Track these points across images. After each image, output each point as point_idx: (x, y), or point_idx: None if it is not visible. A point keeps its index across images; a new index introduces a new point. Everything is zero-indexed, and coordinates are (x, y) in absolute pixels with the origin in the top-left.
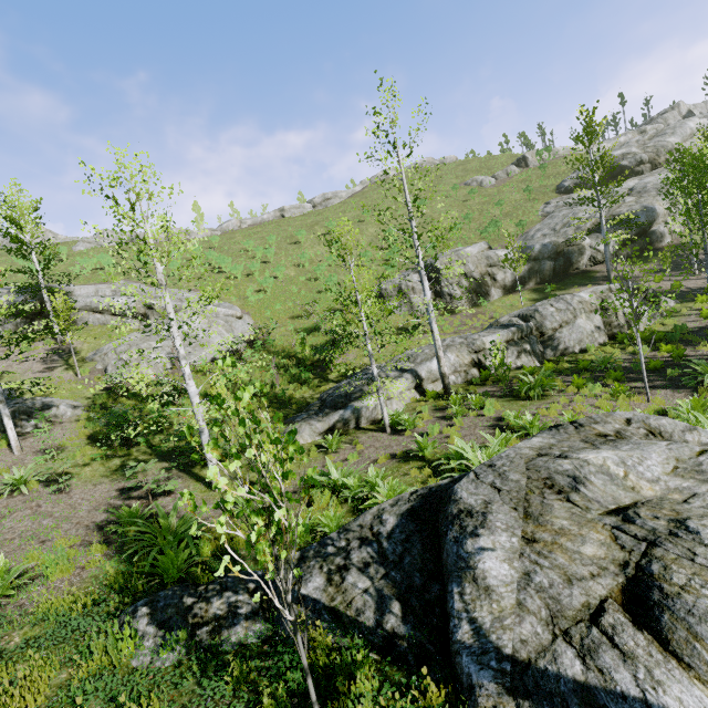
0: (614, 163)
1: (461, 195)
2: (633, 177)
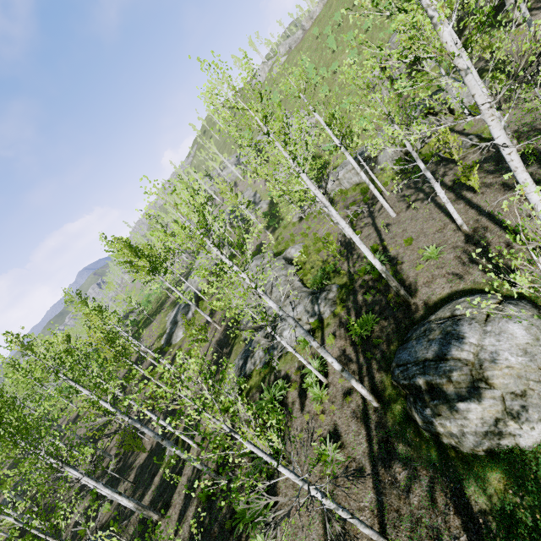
0: None
1: None
2: None
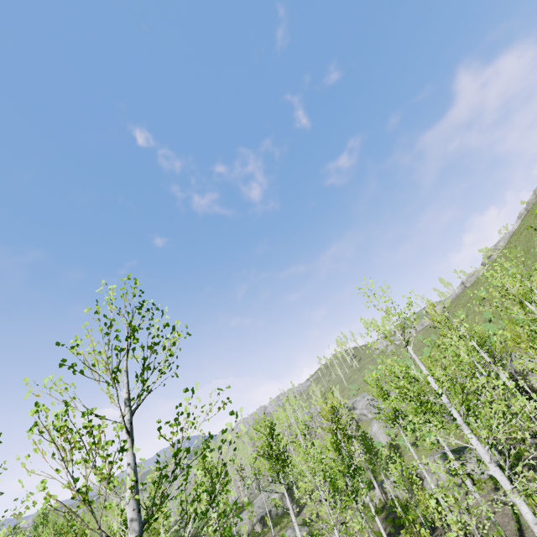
0: None
1: None
2: None
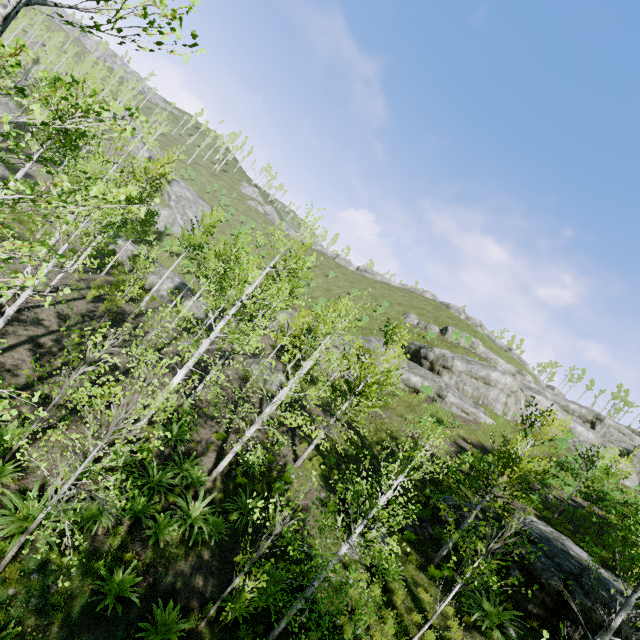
0: (423, 347)
1: (385, 311)
2: (417, 364)
